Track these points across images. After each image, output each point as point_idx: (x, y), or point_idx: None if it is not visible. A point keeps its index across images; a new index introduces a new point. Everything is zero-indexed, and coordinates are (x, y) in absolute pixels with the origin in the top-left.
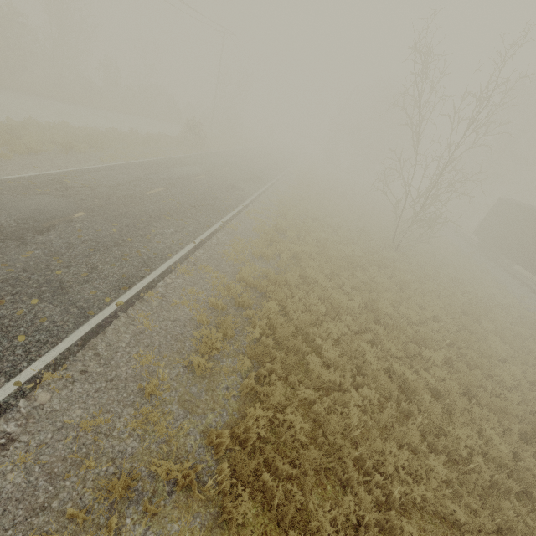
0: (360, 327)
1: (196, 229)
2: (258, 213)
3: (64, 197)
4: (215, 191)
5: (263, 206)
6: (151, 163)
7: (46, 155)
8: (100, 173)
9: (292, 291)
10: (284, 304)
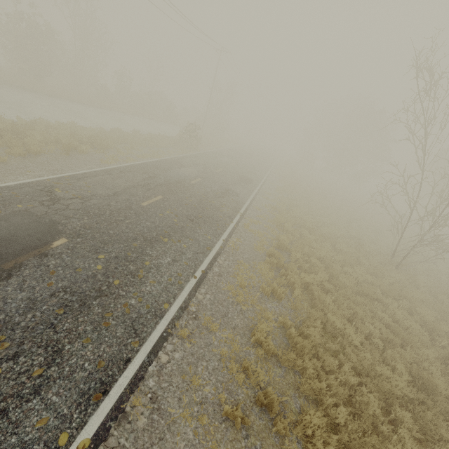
0: (423, 428)
1: (196, 255)
2: (255, 223)
3: (48, 214)
4: (212, 197)
5: (258, 213)
6: (149, 165)
7: (45, 156)
8: (96, 179)
9: (323, 361)
10: (322, 397)
